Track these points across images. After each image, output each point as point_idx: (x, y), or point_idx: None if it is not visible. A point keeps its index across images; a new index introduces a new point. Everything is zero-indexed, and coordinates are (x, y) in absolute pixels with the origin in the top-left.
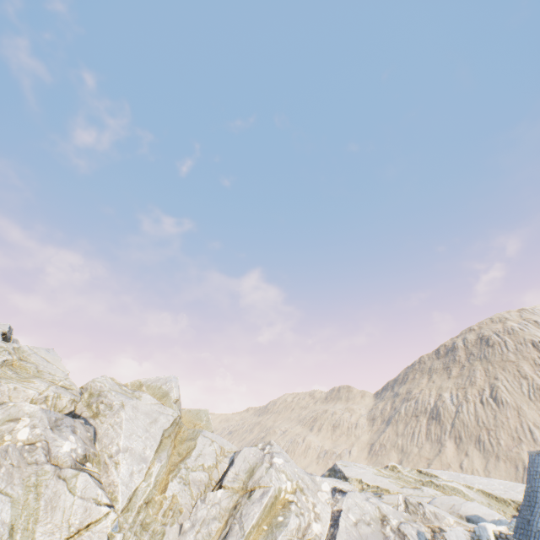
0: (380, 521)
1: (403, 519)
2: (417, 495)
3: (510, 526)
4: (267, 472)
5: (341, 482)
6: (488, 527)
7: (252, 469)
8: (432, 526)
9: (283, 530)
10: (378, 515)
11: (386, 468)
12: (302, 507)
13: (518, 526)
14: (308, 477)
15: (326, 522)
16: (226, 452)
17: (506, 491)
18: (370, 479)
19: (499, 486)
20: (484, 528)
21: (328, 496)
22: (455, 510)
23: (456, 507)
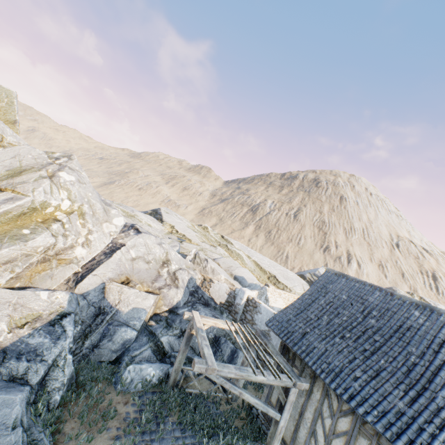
0: (162, 263)
1: (185, 266)
2: (210, 251)
3: (260, 292)
4: (37, 181)
5: (156, 222)
6: (246, 293)
7: (21, 171)
8: (206, 277)
9: (18, 244)
10: (163, 258)
11: (200, 226)
12: (70, 230)
13: (276, 318)
14: (101, 206)
15: (96, 251)
16: (6, 143)
17: (270, 267)
18: (182, 229)
19: (267, 263)
20: (243, 292)
21: (116, 230)
22: (230, 269)
23: (233, 268)
